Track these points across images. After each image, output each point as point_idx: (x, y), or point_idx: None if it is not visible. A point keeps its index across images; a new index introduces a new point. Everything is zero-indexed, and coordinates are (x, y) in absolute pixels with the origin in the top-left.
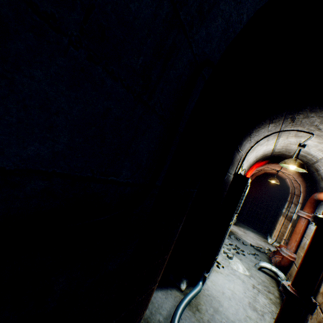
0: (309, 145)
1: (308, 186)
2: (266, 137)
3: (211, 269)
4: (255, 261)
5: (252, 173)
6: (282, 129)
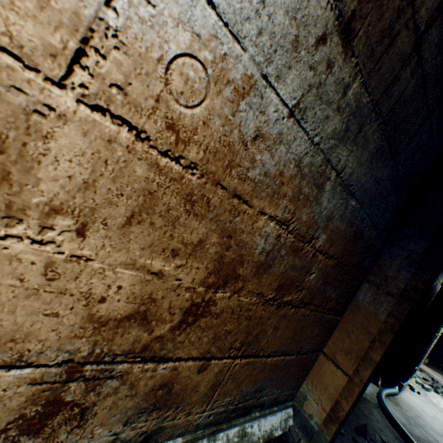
0: None
1: None
2: None
3: (405, 385)
4: None
5: None
6: None
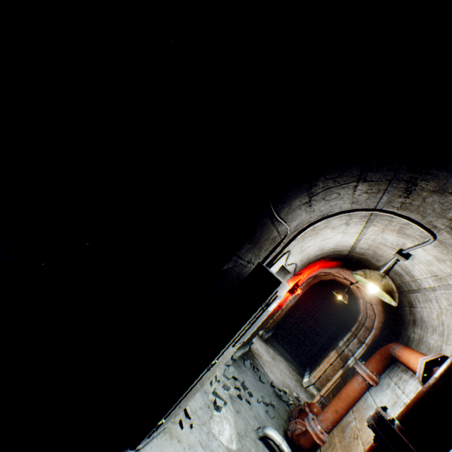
0: (416, 258)
1: (387, 324)
2: (346, 213)
3: (156, 434)
4: (262, 419)
5: (312, 274)
6: (380, 208)
